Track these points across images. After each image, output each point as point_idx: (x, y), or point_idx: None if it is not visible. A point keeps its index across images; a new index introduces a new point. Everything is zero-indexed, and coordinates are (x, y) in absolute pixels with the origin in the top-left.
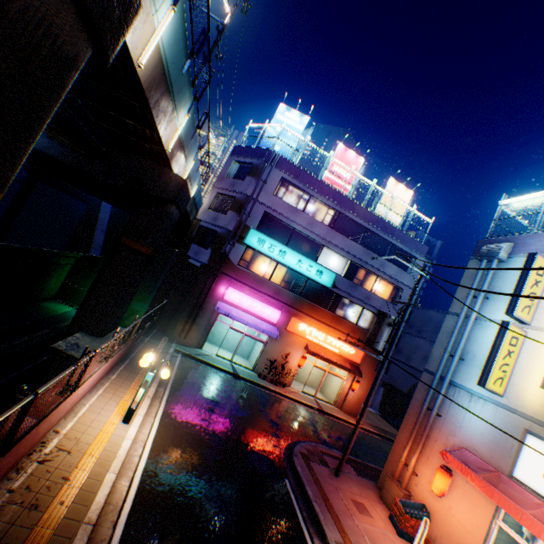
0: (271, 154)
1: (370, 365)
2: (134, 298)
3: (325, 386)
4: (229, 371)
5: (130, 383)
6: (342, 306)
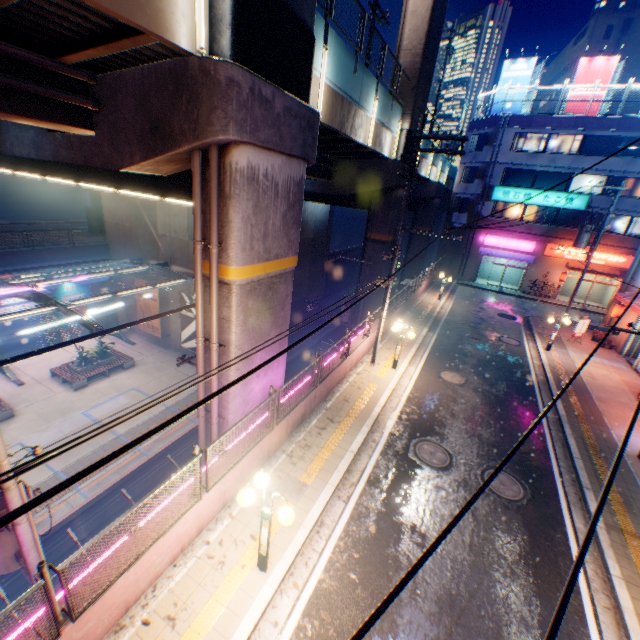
0: (500, 119)
1: None
2: None
3: (603, 298)
4: (495, 291)
5: (436, 292)
6: None
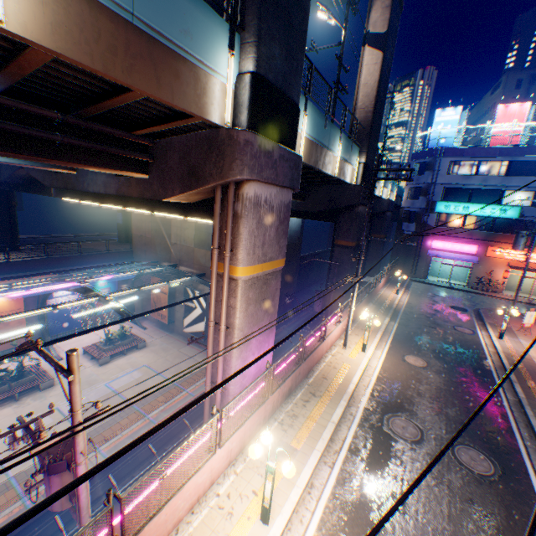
0: (436, 151)
1: None
2: None
3: None
4: (446, 287)
5: (393, 287)
6: None
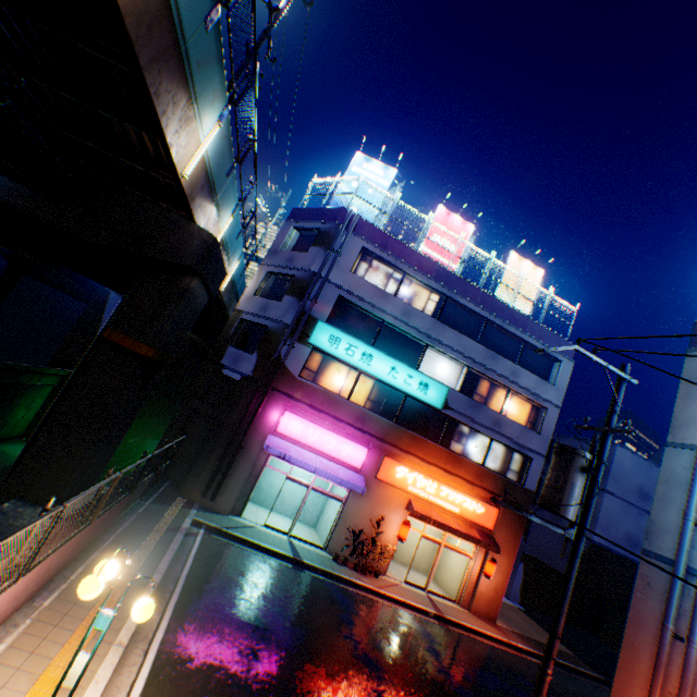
0: (346, 215)
1: (509, 532)
2: (148, 434)
3: (439, 567)
4: (287, 556)
5: (82, 614)
6: (459, 437)
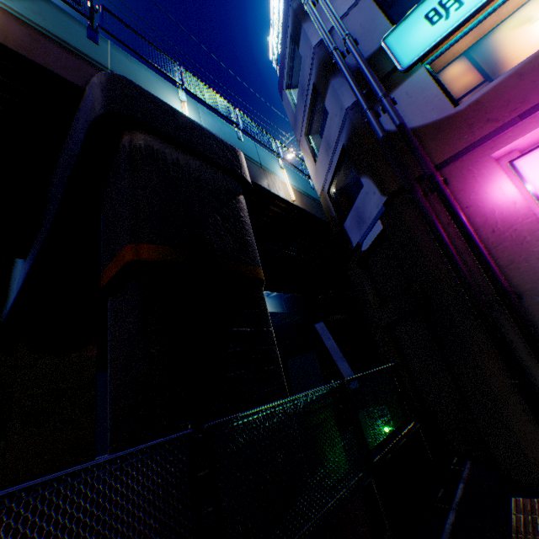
0: None
1: None
2: None
3: None
4: None
5: None
6: None
